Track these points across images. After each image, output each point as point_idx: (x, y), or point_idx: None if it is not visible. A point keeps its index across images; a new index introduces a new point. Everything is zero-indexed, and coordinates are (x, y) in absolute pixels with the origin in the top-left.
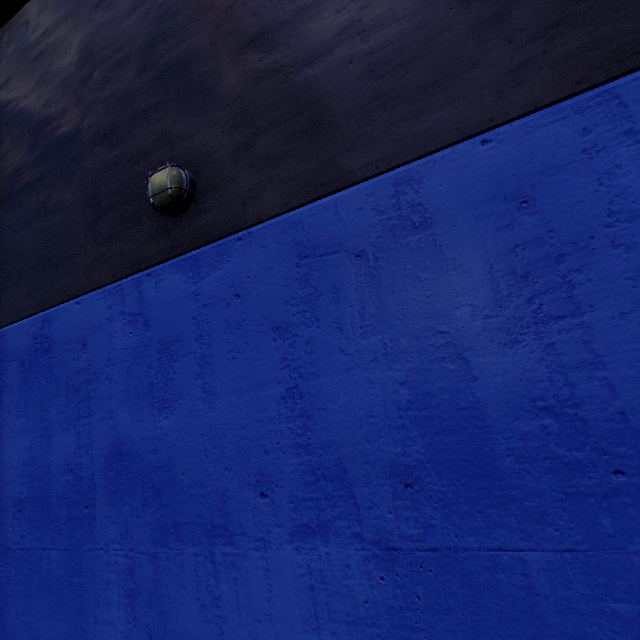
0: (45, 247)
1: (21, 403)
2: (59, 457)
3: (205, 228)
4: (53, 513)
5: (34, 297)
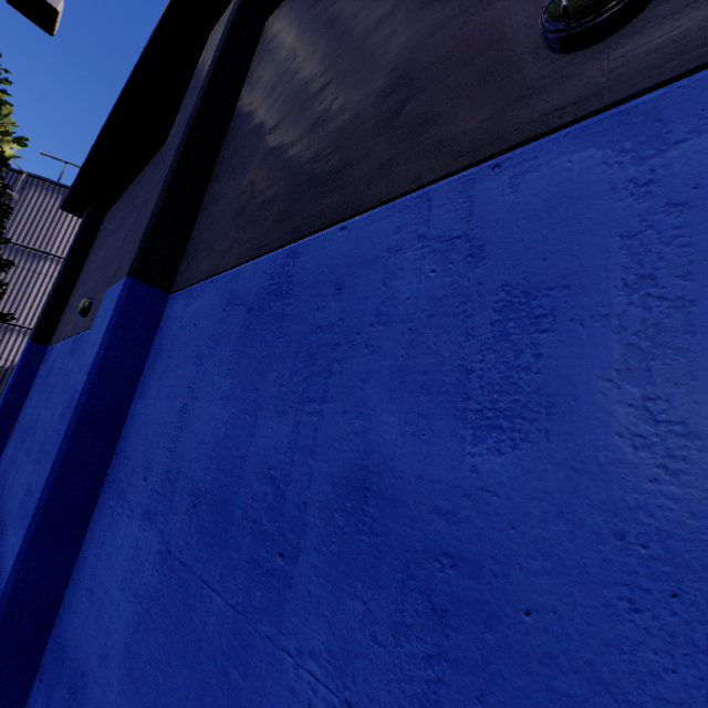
0: (314, 163)
1: (234, 359)
2: (261, 451)
3: (696, 36)
4: (231, 534)
5: (284, 226)
